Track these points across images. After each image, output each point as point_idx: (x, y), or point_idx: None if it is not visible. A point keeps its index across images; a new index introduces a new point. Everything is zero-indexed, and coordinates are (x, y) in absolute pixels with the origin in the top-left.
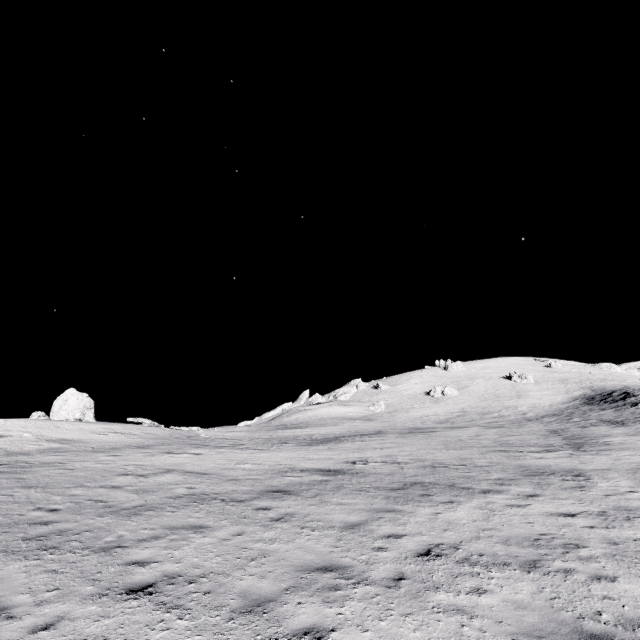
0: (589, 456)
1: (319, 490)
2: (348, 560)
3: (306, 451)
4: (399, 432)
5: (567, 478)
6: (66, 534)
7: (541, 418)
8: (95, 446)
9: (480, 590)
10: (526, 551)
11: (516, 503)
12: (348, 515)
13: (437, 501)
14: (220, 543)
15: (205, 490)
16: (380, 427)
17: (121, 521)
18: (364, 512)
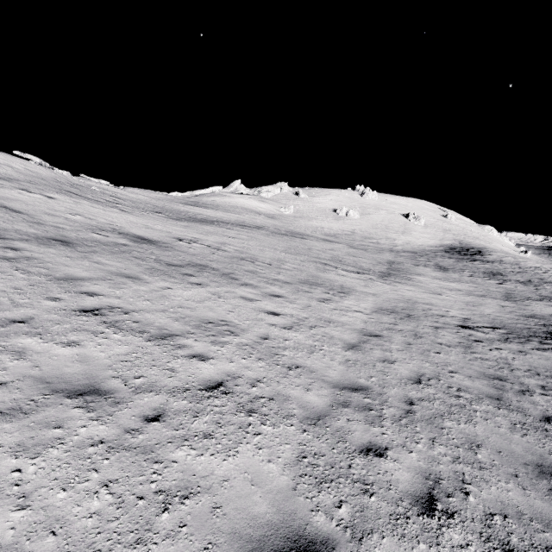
0: (380, 283)
1: (101, 249)
2: (3, 300)
3: (161, 222)
4: (274, 231)
5: (330, 292)
6: None
7: (401, 252)
8: None
9: (74, 343)
10: (181, 328)
11: (251, 297)
12: (84, 271)
13: (188, 281)
14: None
15: None
16: (270, 225)
17: None
18: (105, 273)
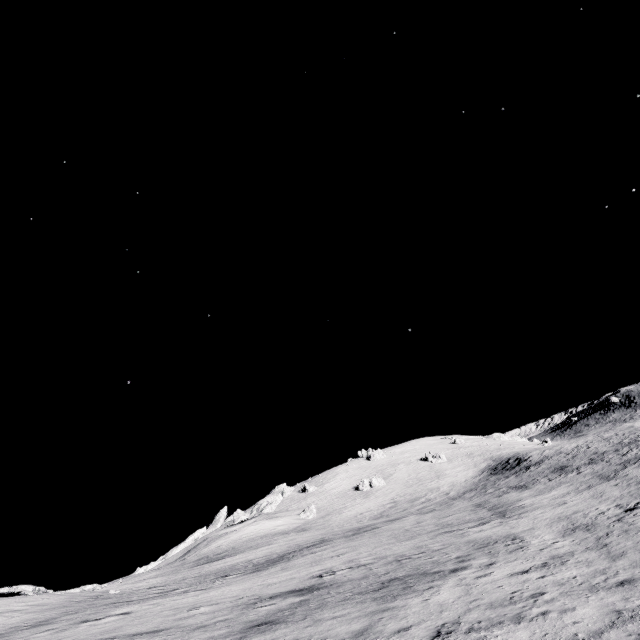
0: (514, 521)
1: (305, 611)
2: None
3: (260, 577)
4: (344, 536)
5: (508, 543)
6: None
7: (463, 495)
8: None
9: None
10: (509, 608)
11: (482, 573)
12: (350, 625)
13: (420, 590)
14: None
15: None
16: (320, 535)
17: None
18: (363, 618)
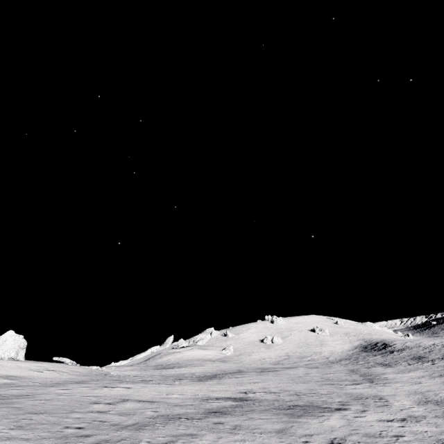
0: (380, 387)
1: (241, 411)
2: None
3: (204, 385)
4: (254, 371)
5: (376, 400)
6: (111, 442)
7: (339, 361)
8: (40, 381)
9: None
10: (379, 439)
11: (358, 415)
12: (273, 425)
13: (316, 415)
14: (214, 443)
15: (167, 412)
16: (237, 367)
17: (136, 433)
18: (280, 423)
